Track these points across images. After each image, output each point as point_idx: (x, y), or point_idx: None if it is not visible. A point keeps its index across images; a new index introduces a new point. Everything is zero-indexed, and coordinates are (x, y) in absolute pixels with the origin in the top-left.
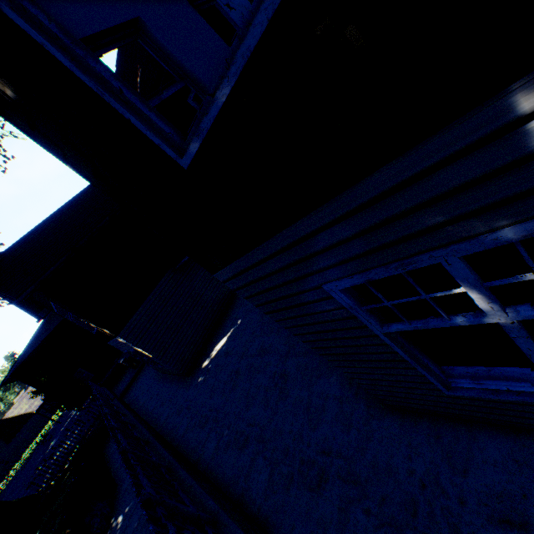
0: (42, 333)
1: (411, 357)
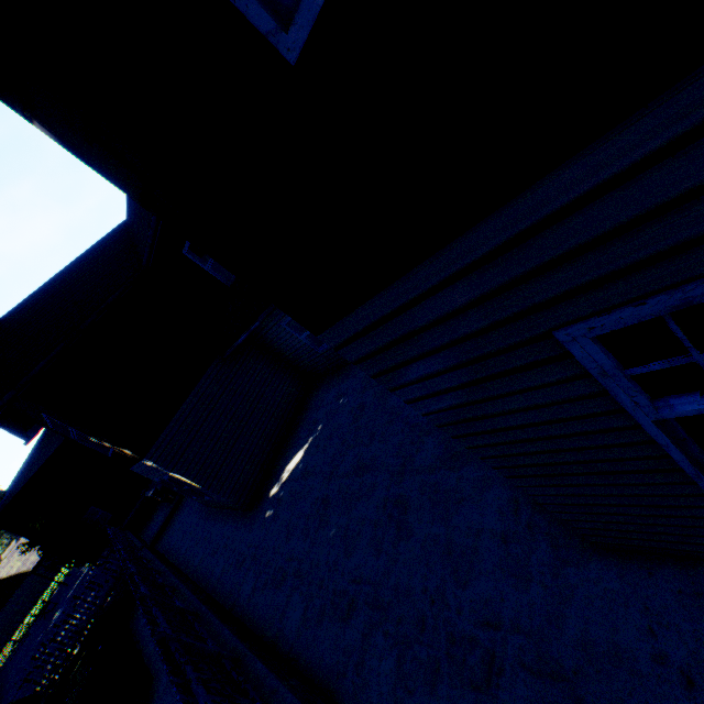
0: (36, 460)
1: (693, 463)
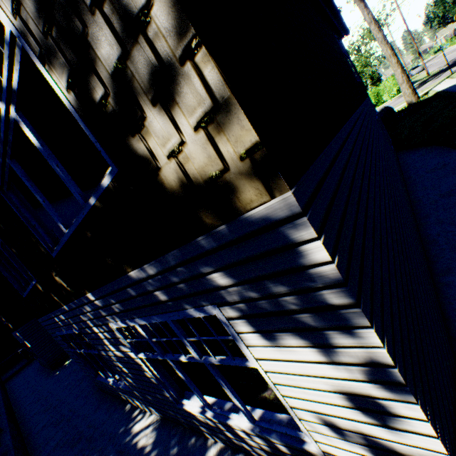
0: None
1: (83, 362)
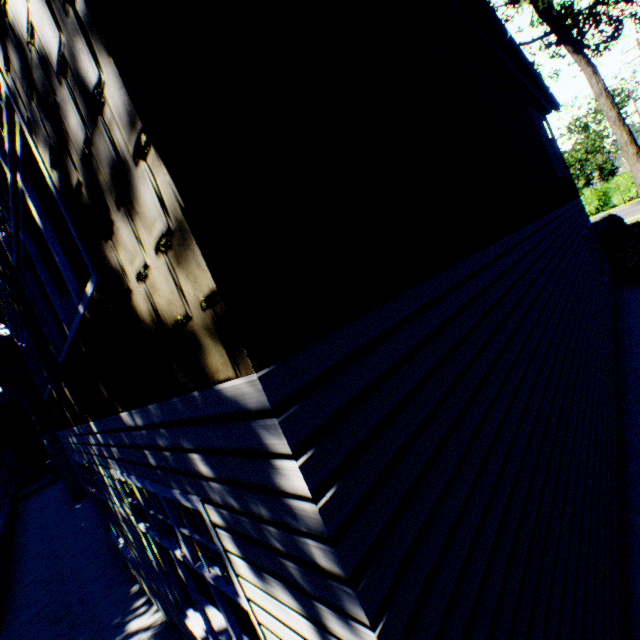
0: (4, 396)
1: (97, 504)
